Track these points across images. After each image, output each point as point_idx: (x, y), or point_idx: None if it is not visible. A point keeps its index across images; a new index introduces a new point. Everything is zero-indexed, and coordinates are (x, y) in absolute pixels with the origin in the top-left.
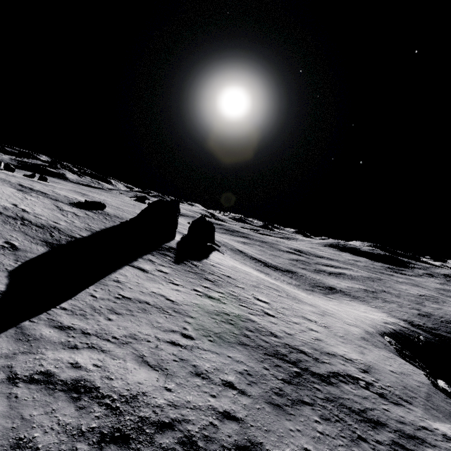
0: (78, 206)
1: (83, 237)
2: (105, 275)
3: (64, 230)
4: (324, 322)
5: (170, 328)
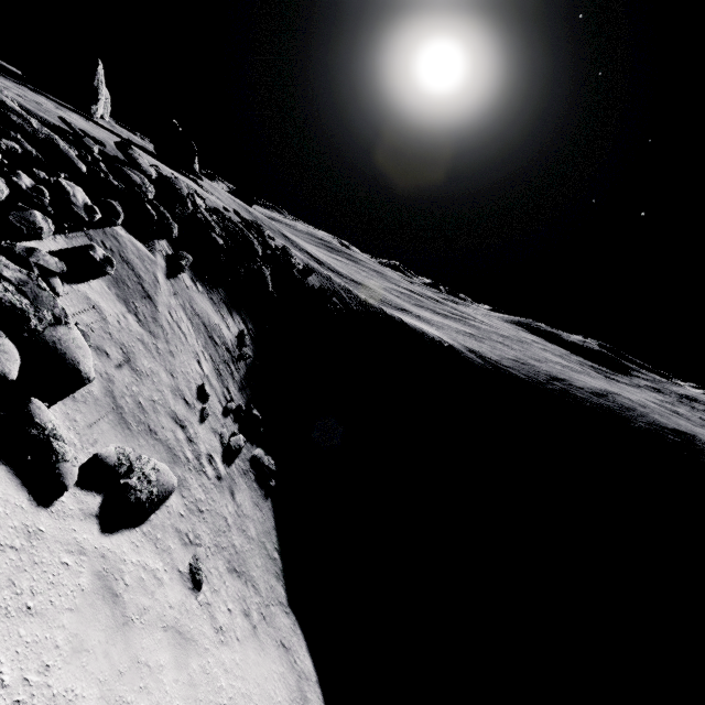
0: None
1: None
2: None
3: None
4: None
5: None
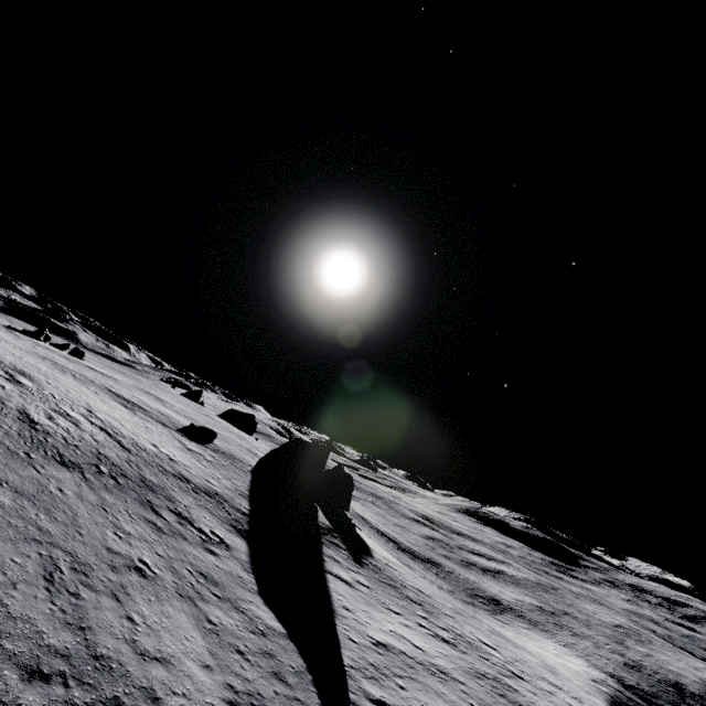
0: (188, 435)
1: (249, 511)
2: (327, 595)
3: (227, 499)
4: (568, 689)
5: (460, 703)
